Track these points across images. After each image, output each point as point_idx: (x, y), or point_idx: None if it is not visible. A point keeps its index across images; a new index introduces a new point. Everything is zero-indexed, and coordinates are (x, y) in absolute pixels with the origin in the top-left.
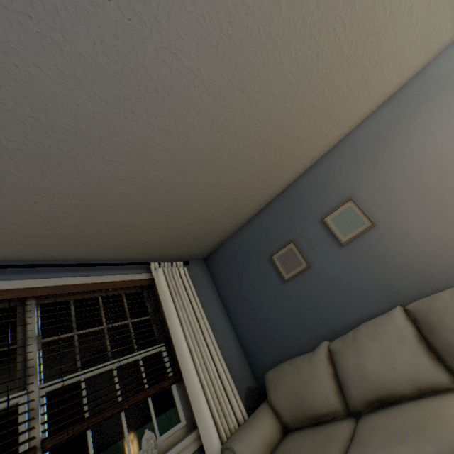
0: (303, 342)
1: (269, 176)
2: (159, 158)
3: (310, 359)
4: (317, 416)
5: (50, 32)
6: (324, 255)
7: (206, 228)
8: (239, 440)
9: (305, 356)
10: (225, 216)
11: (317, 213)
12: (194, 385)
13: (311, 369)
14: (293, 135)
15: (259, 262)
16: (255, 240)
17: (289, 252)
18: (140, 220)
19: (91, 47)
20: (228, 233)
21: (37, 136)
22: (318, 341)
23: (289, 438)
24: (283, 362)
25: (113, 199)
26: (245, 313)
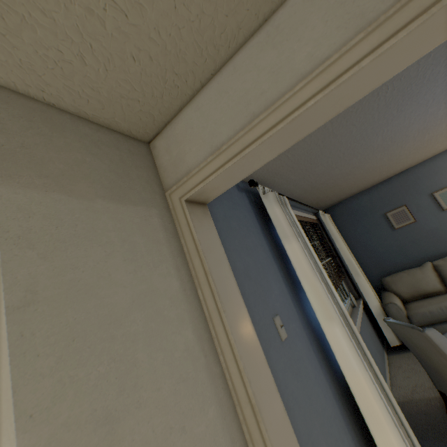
0: (402, 264)
1: (408, 163)
2: (395, 152)
3: (421, 269)
4: (428, 294)
5: (441, 108)
6: (428, 216)
7: (350, 191)
8: (394, 300)
9: (415, 268)
10: (366, 184)
11: (428, 189)
12: (360, 278)
13: (422, 274)
14: (444, 142)
15: (374, 216)
16: (372, 202)
17: (401, 212)
18: (344, 183)
19: (443, 112)
20: (351, 195)
21: (384, 143)
22: (414, 264)
23: (411, 303)
24: (396, 273)
25: (356, 171)
26: (356, 247)
